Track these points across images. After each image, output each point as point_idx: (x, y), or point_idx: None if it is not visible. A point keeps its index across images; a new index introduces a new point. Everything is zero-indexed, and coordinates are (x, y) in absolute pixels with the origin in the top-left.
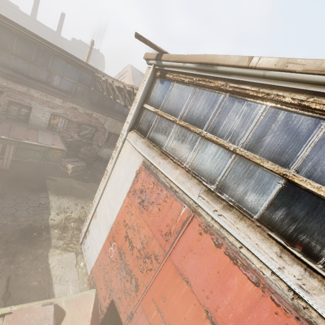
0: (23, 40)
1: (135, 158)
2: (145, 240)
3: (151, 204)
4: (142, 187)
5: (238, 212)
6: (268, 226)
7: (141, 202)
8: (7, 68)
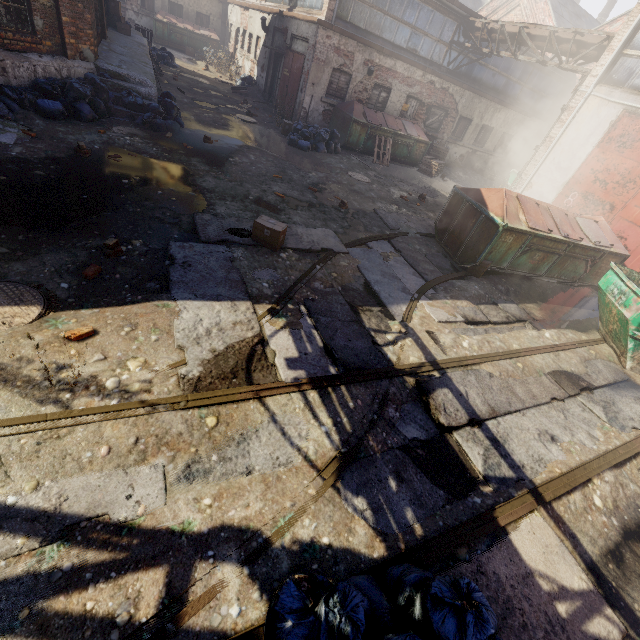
0: None
1: (608, 111)
2: (627, 171)
3: (637, 142)
4: (624, 132)
5: None
6: None
7: (621, 145)
8: (378, 37)
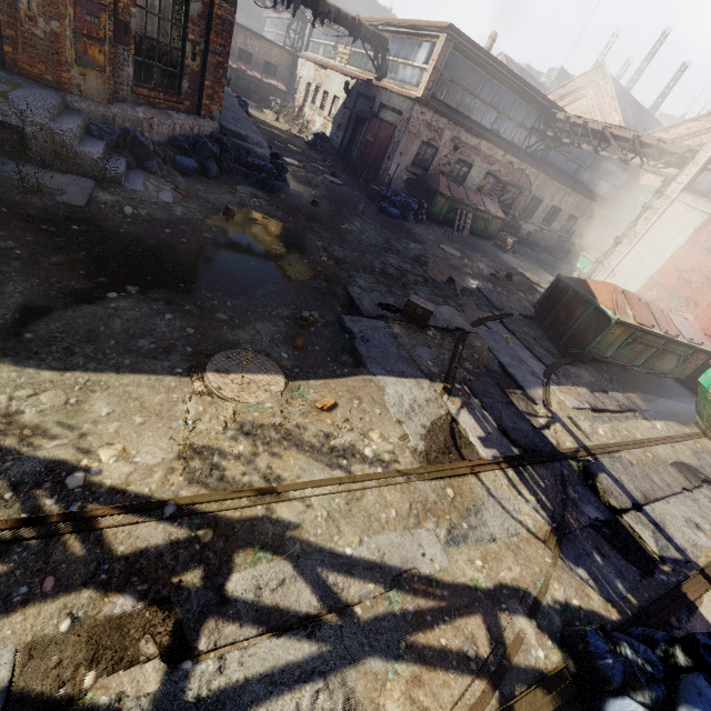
0: (491, 79)
1: (693, 216)
2: (710, 274)
3: None
4: (708, 238)
5: None
6: None
7: (705, 249)
8: (466, 117)
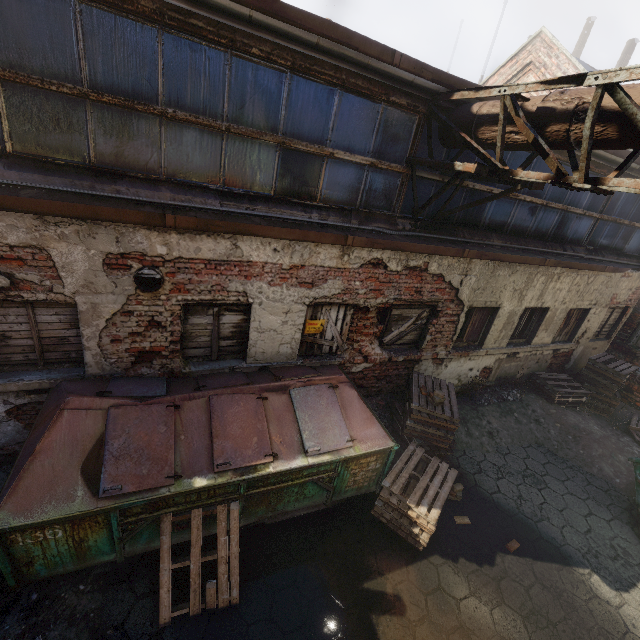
0: (185, 40)
1: None
2: None
3: None
4: None
5: None
6: None
7: None
8: (156, 182)
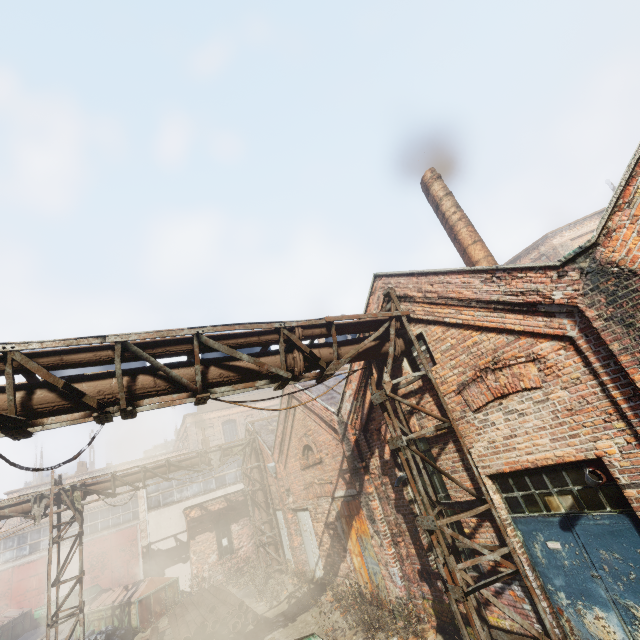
0: None
1: None
2: (1, 591)
3: None
4: None
5: (25, 556)
6: (31, 553)
7: None
8: None
